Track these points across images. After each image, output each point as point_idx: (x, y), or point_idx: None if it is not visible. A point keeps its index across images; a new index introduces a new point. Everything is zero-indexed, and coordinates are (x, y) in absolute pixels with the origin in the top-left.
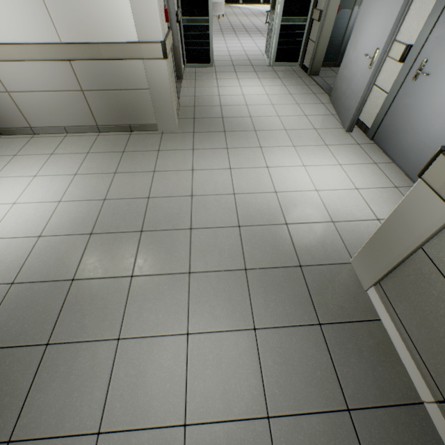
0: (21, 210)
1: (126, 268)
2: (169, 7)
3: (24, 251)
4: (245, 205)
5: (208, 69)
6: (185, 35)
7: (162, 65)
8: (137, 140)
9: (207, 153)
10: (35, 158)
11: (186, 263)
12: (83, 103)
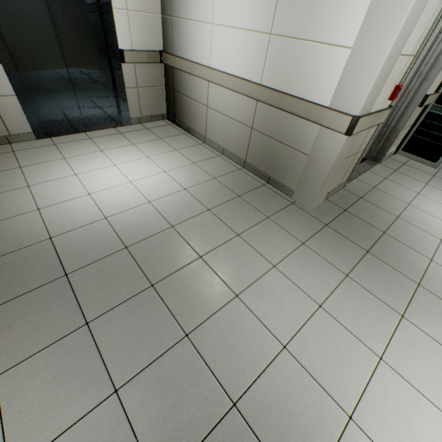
0: (127, 189)
1: (96, 309)
2: (419, 87)
3: (86, 220)
4: (279, 381)
5: (426, 168)
6: (422, 122)
7: (339, 139)
8: (262, 193)
9: (314, 260)
10: (182, 159)
11: (129, 373)
12: (246, 138)
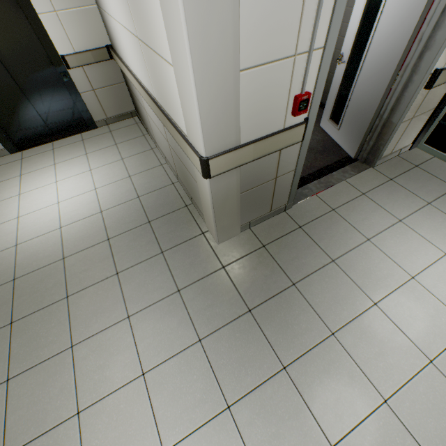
0: (50, 212)
1: None
2: (421, 60)
3: (1, 247)
4: None
5: None
6: None
7: (205, 179)
8: (177, 218)
9: (175, 315)
10: (121, 171)
11: None
12: (170, 152)
